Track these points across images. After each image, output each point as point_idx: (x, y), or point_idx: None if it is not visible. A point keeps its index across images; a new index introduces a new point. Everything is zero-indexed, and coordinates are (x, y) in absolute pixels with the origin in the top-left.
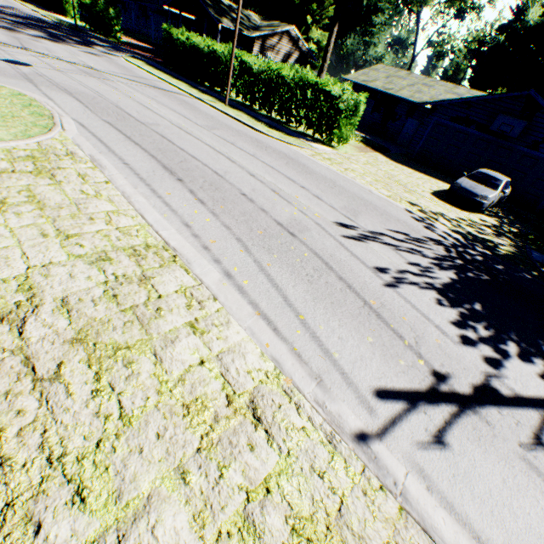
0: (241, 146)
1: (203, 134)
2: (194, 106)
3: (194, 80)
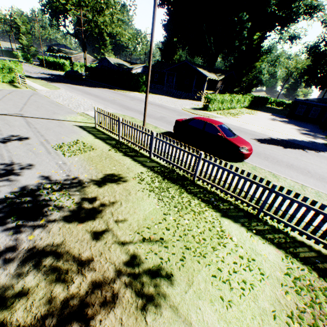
0: (36, 69)
1: (29, 68)
2: (35, 68)
3: (47, 67)
